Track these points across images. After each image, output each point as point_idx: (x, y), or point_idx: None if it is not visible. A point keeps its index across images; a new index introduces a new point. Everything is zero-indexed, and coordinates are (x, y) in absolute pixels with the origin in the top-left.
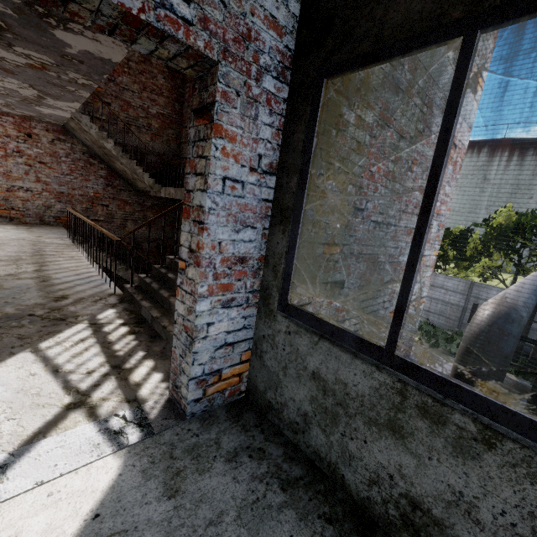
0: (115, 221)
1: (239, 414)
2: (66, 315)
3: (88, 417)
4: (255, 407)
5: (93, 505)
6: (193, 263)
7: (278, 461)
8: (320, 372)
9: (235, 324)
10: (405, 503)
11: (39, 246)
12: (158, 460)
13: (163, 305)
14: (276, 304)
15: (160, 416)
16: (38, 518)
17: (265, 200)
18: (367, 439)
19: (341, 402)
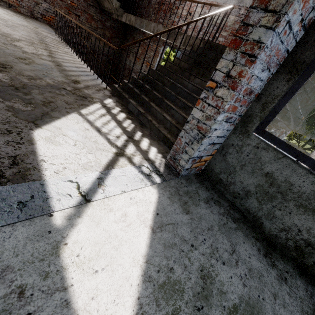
0: (83, 32)
1: (202, 181)
2: (85, 95)
3: (130, 163)
4: (208, 179)
5: (153, 208)
6: (227, 86)
7: (228, 208)
8: (273, 174)
9: (222, 133)
10: (302, 243)
11: (40, 36)
12: (173, 194)
13: (143, 106)
14: (254, 128)
15: (165, 172)
16: (131, 208)
17: (287, 50)
18: (292, 212)
19: (282, 192)
